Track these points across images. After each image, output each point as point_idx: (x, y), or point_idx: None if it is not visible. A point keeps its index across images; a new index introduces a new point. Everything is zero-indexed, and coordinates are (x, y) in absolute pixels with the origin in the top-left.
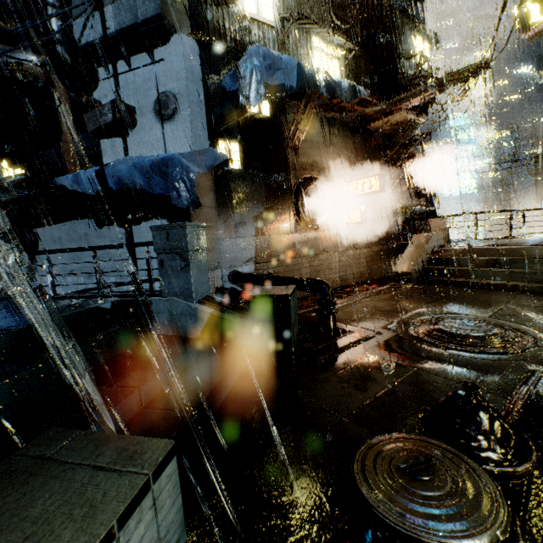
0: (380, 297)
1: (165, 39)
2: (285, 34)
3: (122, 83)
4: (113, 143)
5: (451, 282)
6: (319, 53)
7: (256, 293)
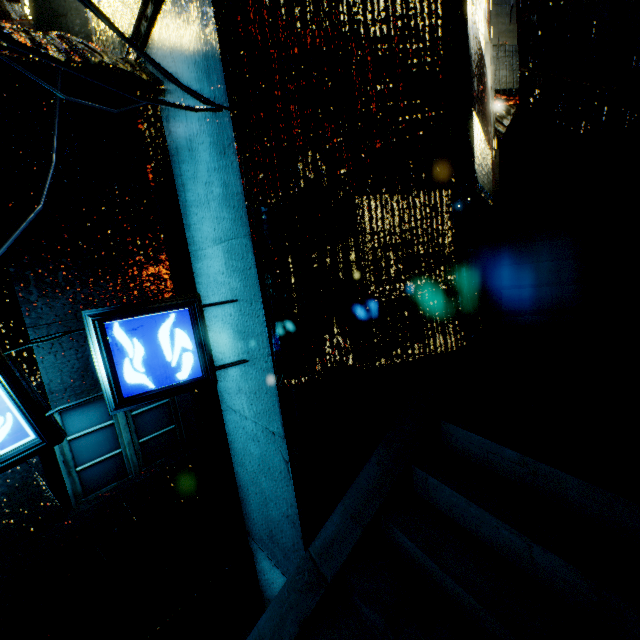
0: None
1: None
2: None
3: None
4: None
5: None
6: None
7: None
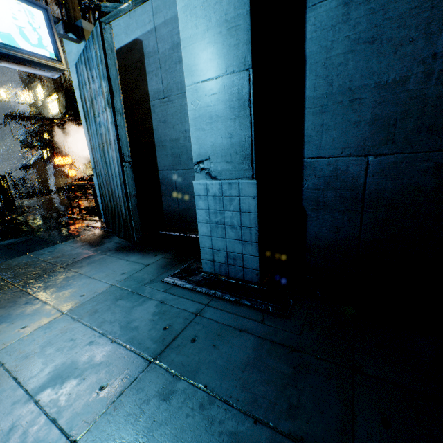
0: None
1: None
2: (40, 108)
3: None
4: None
5: None
6: (51, 105)
7: None
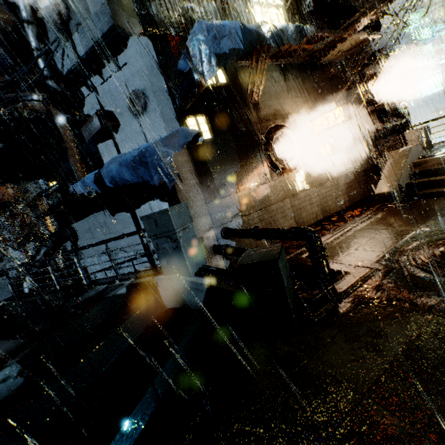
0: (367, 224)
1: (123, 45)
2: (223, 1)
3: (101, 94)
4: (107, 145)
5: (443, 193)
6: (259, 8)
7: (244, 260)
